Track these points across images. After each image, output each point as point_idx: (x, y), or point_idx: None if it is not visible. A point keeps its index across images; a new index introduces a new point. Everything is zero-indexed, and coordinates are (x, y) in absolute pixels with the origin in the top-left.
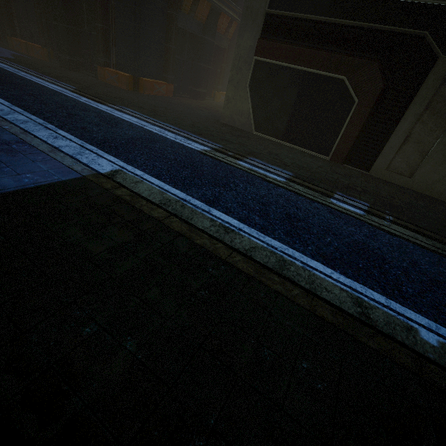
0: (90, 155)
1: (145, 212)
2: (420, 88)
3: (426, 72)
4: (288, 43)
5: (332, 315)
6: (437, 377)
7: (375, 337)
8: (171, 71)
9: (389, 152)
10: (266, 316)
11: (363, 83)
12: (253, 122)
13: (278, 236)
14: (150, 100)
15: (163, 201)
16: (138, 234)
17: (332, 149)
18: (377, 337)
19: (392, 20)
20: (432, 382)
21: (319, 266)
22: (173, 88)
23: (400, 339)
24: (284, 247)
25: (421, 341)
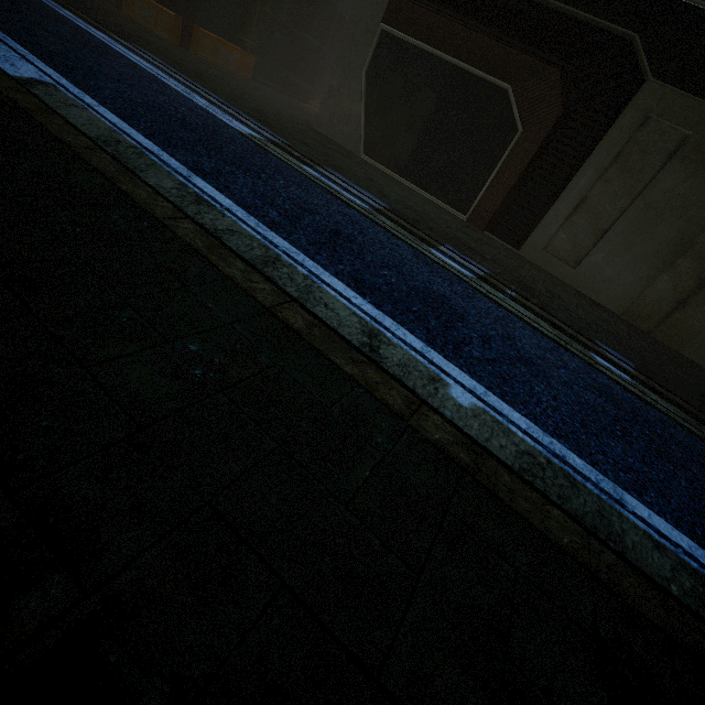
0: (7, 51)
1: (49, 130)
2: (612, 126)
3: (624, 102)
4: (437, 11)
5: (307, 325)
6: (433, 427)
7: (364, 366)
8: (253, 32)
9: (552, 223)
10: (175, 287)
11: (534, 103)
12: (363, 137)
13: (294, 239)
14: (202, 64)
15: (105, 137)
16: (3, 140)
17: (473, 204)
18: (366, 366)
19: (593, 5)
20: (419, 429)
21: (338, 285)
22: (254, 65)
23: (411, 385)
24: (294, 250)
25: (445, 396)
